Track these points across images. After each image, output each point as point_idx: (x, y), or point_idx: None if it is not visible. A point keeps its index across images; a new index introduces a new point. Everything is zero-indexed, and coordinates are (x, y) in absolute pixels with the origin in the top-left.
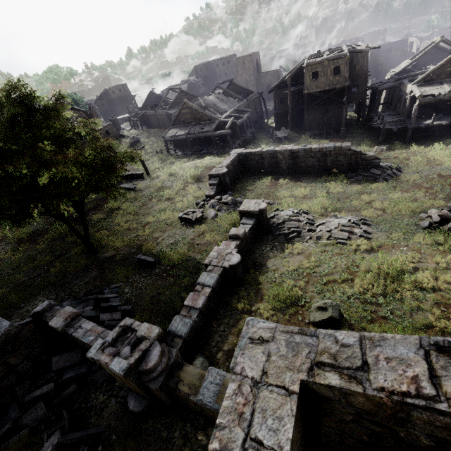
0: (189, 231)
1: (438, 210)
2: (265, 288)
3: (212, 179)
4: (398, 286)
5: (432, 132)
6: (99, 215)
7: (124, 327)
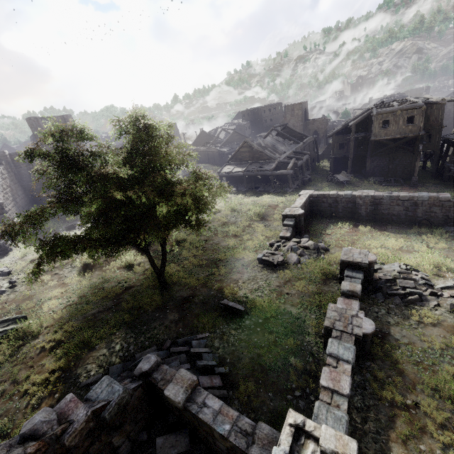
0: (271, 276)
1: None
2: (411, 371)
3: (286, 219)
4: None
5: None
6: None
7: (294, 427)
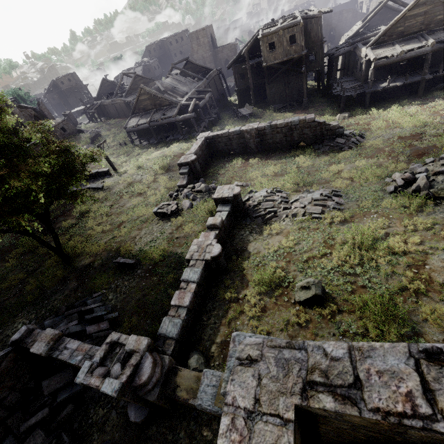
0: (166, 225)
1: (401, 173)
2: (249, 274)
3: (182, 168)
4: (373, 254)
5: (388, 95)
6: (68, 222)
7: (111, 343)
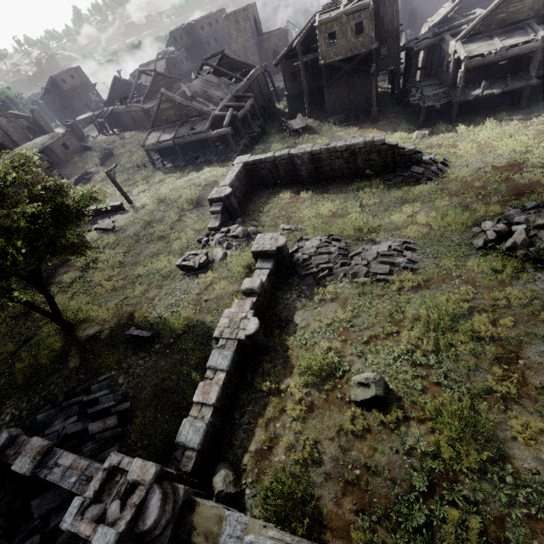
0: (192, 283)
1: (494, 221)
2: (294, 356)
3: (214, 204)
4: (452, 337)
5: (482, 104)
6: (71, 274)
7: (109, 469)
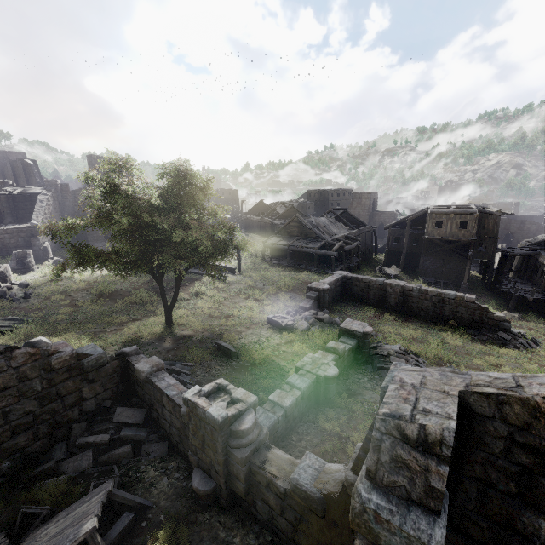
0: (275, 335)
1: None
2: (360, 417)
3: (310, 291)
4: None
5: None
6: (182, 294)
7: (219, 385)
